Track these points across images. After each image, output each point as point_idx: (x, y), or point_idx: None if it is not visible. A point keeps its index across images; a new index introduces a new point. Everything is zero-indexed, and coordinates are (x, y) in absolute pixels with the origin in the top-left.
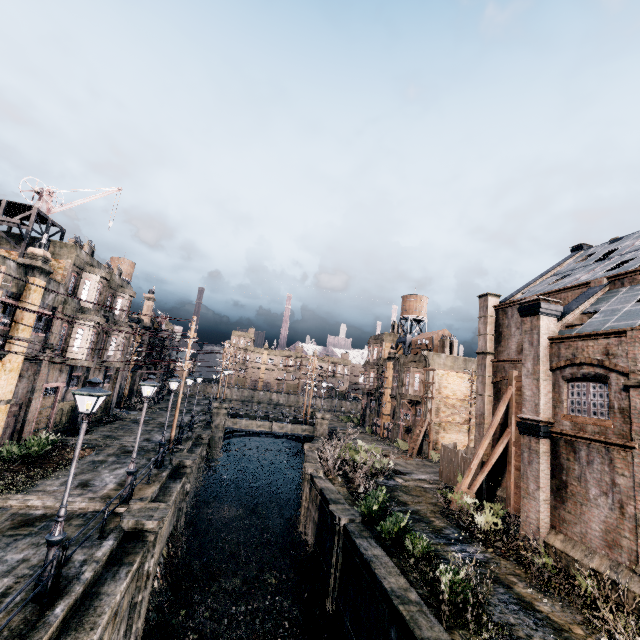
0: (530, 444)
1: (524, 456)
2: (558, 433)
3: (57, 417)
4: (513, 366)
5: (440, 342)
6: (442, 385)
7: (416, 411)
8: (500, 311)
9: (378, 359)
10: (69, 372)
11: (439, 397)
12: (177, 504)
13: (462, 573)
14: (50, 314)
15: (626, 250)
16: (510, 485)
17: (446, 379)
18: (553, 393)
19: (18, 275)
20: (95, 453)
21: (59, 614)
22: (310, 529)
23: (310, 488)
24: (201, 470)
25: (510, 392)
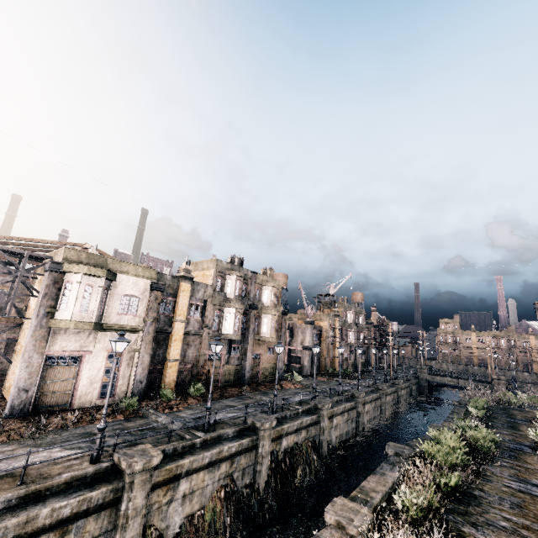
0: None
1: None
2: None
3: (349, 365)
4: None
5: None
6: None
7: None
8: None
9: None
10: (349, 348)
11: None
12: (395, 397)
13: (483, 411)
14: (341, 328)
15: None
16: None
17: None
18: None
19: (333, 318)
20: (364, 377)
21: (363, 391)
22: None
23: None
24: (411, 396)
25: None
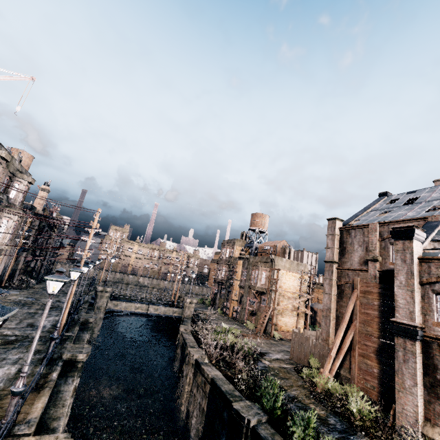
0: (405, 345)
1: (399, 354)
2: (432, 337)
3: None
4: (356, 274)
5: (282, 249)
6: (282, 281)
7: (261, 299)
8: (344, 232)
9: (230, 257)
10: None
11: (281, 290)
12: None
13: None
14: None
15: (428, 199)
16: (355, 368)
17: (285, 277)
18: (423, 303)
19: None
20: None
21: None
22: (195, 414)
23: (195, 373)
24: None
25: (356, 294)
